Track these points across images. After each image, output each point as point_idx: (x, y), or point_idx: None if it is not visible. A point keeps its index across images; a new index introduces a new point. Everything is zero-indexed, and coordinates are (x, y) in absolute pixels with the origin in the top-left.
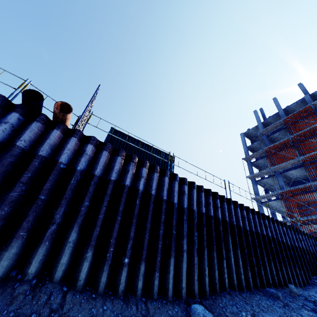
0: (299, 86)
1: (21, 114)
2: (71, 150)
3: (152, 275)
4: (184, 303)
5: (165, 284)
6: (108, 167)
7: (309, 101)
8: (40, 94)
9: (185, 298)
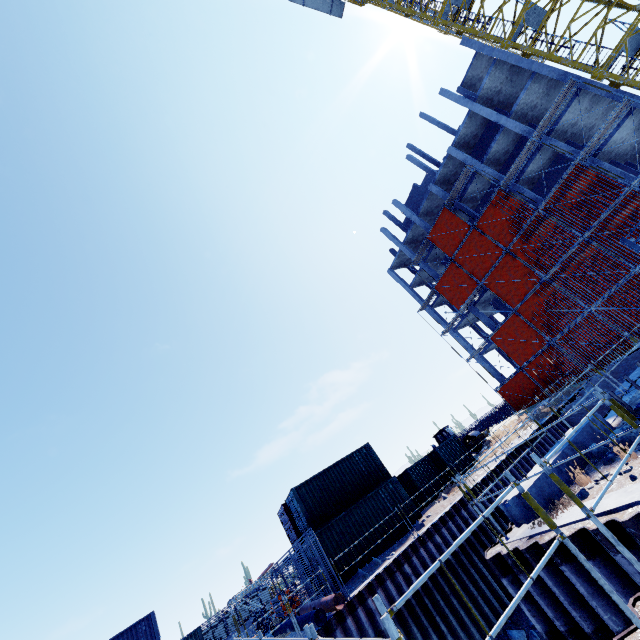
0: (410, 160)
1: (326, 636)
2: (367, 621)
3: (475, 639)
4: (504, 636)
5: (485, 636)
6: (389, 599)
7: (438, 193)
8: (319, 609)
9: (502, 629)
